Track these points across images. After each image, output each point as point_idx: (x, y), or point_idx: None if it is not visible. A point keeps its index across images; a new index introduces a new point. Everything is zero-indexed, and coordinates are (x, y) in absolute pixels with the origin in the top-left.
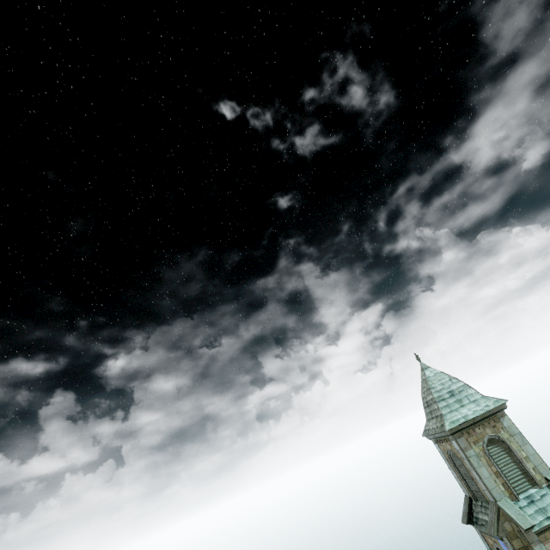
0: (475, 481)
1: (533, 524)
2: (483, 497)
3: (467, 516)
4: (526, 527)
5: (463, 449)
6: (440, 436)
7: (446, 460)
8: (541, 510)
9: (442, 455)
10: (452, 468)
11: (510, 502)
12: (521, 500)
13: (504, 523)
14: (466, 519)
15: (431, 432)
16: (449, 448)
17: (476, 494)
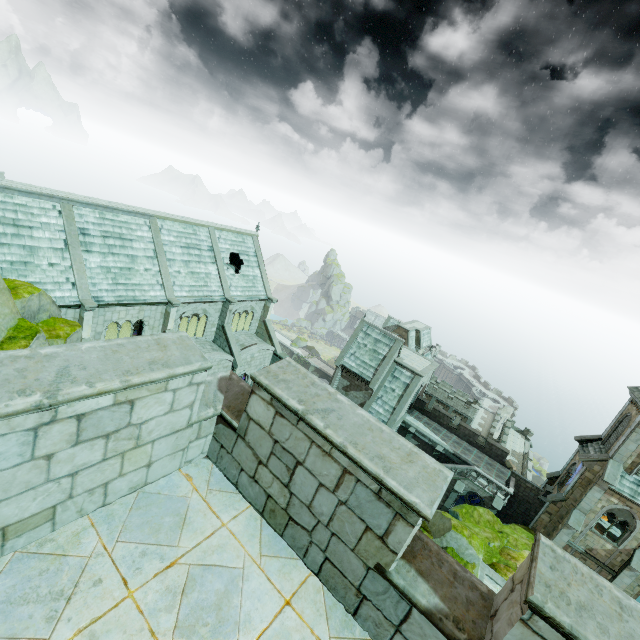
0: (617, 440)
1: (613, 485)
2: (608, 448)
3: (582, 439)
4: (606, 480)
5: (639, 426)
6: (637, 403)
7: (620, 413)
8: (636, 492)
9: (622, 409)
10: (616, 420)
11: (620, 469)
12: (631, 476)
13: (596, 465)
14: (578, 439)
15: (636, 394)
16: (633, 414)
17: (607, 443)
